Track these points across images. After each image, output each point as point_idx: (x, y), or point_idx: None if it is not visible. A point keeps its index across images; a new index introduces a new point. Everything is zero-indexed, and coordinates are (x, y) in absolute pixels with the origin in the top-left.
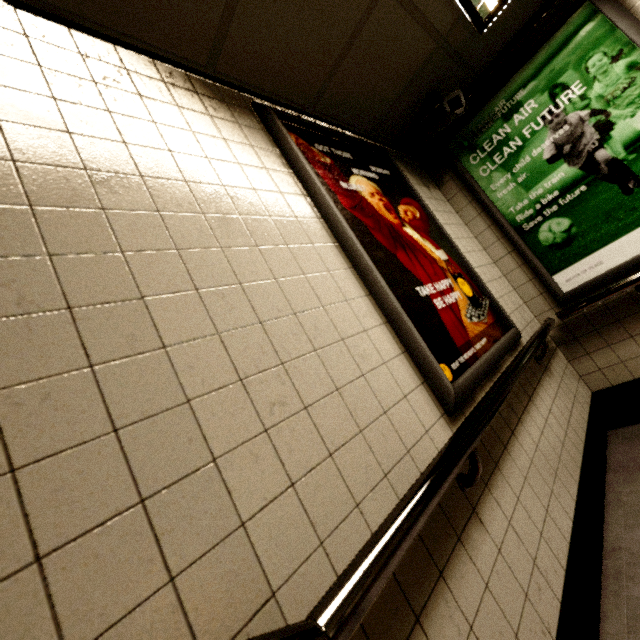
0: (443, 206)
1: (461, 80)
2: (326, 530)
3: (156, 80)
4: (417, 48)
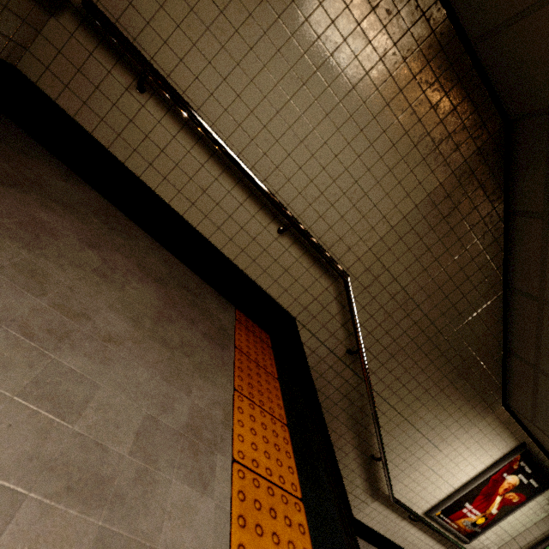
0: (540, 511)
1: None
2: (399, 492)
3: (505, 427)
4: None
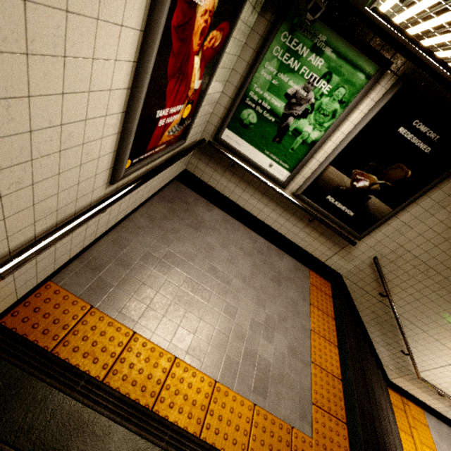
0: (244, 34)
1: None
2: (13, 233)
3: None
4: None
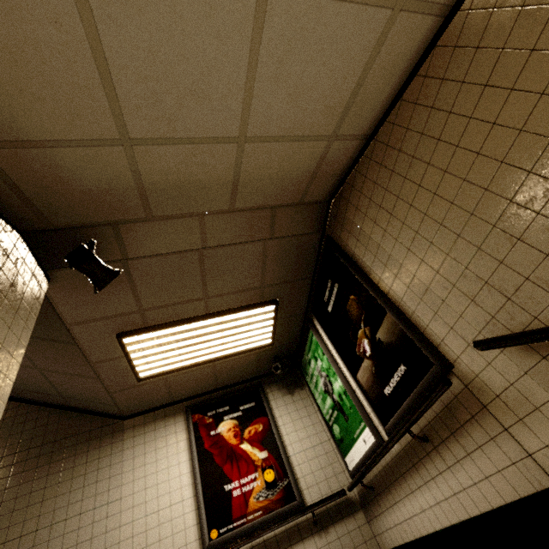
0: (299, 404)
1: (289, 346)
2: None
3: (152, 421)
4: (248, 359)
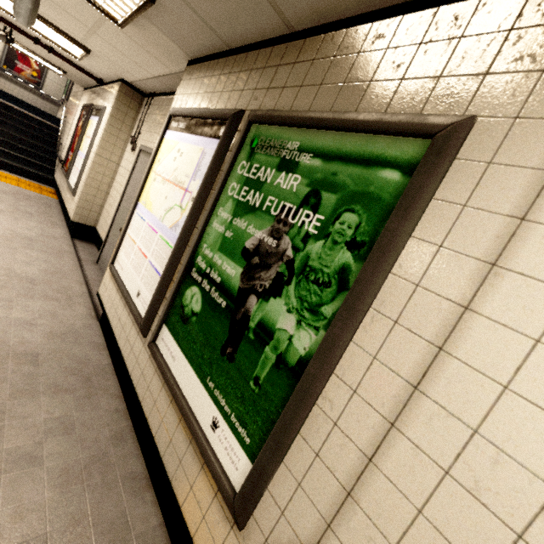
0: None
1: None
2: None
3: None
4: None
